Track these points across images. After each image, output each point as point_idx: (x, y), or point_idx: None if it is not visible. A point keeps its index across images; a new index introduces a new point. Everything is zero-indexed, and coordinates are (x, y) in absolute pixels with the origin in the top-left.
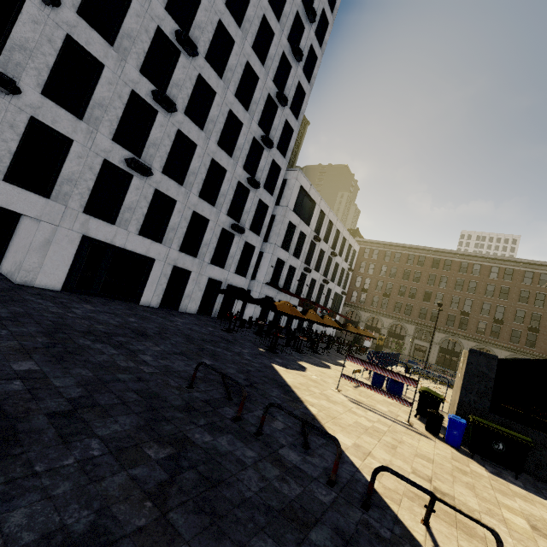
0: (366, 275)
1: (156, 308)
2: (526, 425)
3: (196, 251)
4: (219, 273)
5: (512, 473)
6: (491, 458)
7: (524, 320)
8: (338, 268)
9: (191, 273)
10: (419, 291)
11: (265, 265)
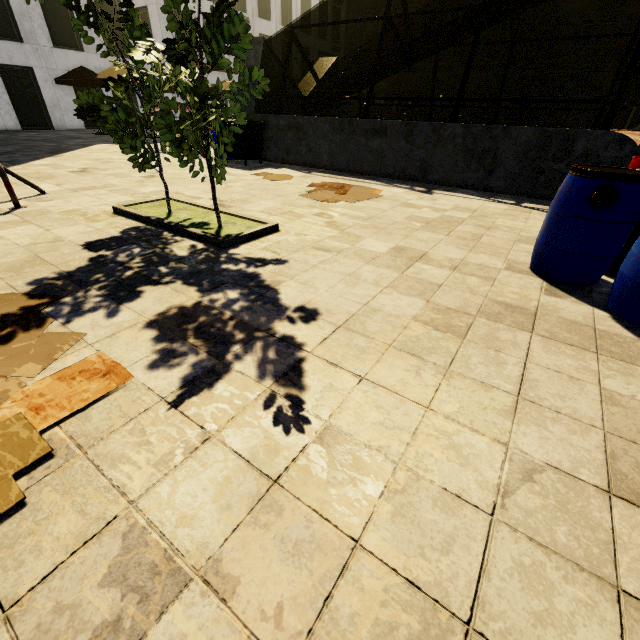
0: (378, 5)
1: (18, 130)
2: (278, 113)
3: (18, 32)
4: (81, 62)
5: (255, 164)
6: (230, 155)
7: (603, 2)
8: (310, 4)
9: (34, 71)
10: (454, 5)
11: (157, 29)
